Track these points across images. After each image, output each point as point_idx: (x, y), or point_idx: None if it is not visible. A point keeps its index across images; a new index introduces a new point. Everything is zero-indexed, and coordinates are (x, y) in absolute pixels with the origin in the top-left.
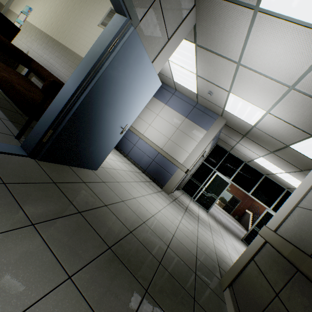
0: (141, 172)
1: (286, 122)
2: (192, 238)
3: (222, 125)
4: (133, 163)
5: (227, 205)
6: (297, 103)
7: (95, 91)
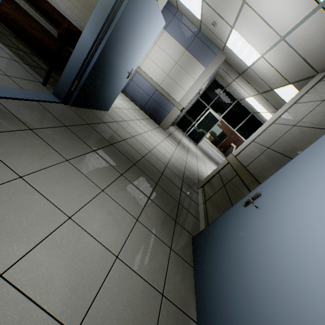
0: (140, 109)
1: (274, 68)
2: (182, 162)
3: (221, 62)
4: (131, 100)
5: (216, 139)
6: (284, 53)
7: (109, 43)
